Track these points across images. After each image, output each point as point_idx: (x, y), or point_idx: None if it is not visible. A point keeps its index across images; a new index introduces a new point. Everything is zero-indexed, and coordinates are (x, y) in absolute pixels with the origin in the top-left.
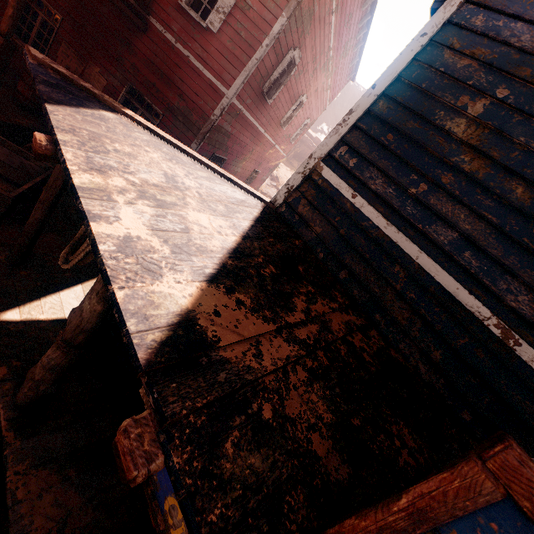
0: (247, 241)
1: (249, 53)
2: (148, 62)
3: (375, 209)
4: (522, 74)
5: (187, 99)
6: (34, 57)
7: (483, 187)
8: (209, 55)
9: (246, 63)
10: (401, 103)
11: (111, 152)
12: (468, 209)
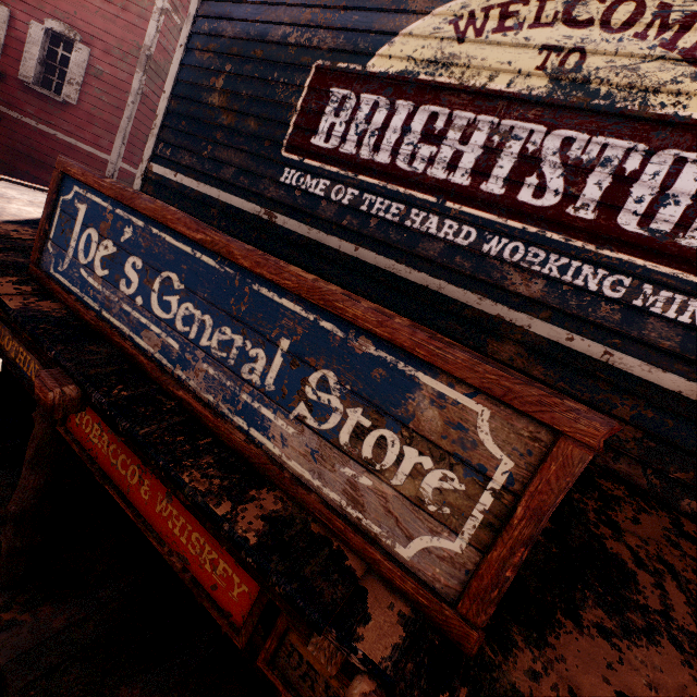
0: None
1: (118, 115)
2: (13, 153)
3: (190, 178)
4: (234, 52)
5: None
6: None
7: (237, 131)
8: (77, 127)
9: (119, 125)
10: (183, 97)
11: None
12: (235, 150)
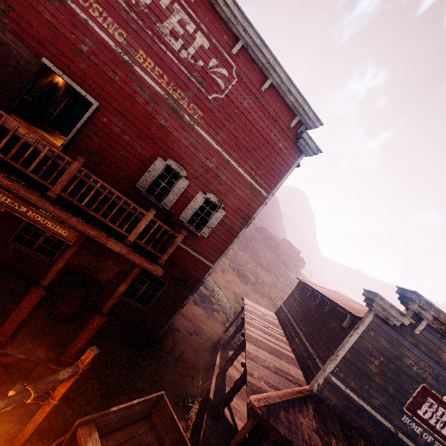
0: (340, 440)
1: (225, 245)
2: None
3: (353, 393)
4: (386, 354)
5: (185, 272)
6: (256, 407)
7: (382, 387)
8: (200, 247)
9: (224, 250)
10: (355, 355)
11: (311, 444)
12: (380, 394)
